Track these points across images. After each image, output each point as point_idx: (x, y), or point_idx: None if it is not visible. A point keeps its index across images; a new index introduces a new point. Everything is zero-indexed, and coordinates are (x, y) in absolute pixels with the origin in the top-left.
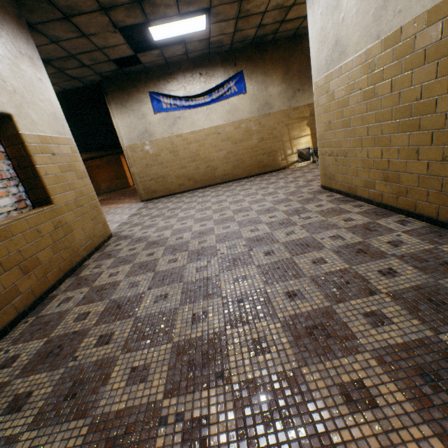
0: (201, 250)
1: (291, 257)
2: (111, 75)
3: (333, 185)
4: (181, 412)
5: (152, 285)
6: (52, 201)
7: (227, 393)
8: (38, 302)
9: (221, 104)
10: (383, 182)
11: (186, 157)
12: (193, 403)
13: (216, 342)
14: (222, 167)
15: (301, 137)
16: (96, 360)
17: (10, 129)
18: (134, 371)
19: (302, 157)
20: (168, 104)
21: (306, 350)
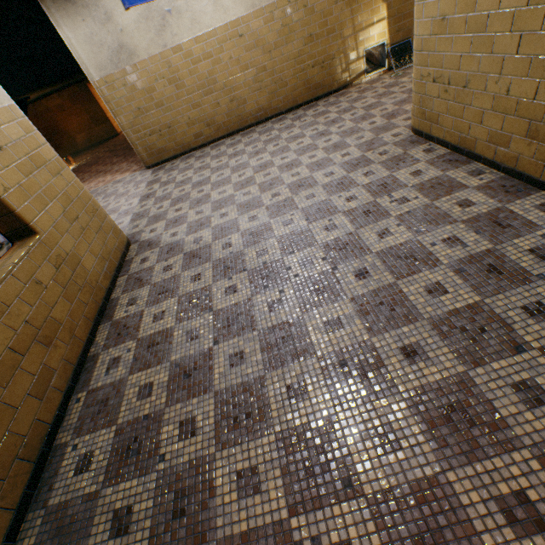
0: (265, 270)
1: (395, 283)
2: None
3: (434, 132)
4: (316, 535)
5: (217, 335)
6: (34, 230)
7: (362, 508)
8: (79, 369)
9: None
10: (526, 139)
11: (196, 88)
12: (326, 523)
13: (329, 432)
14: (254, 98)
15: (372, 25)
16: (188, 459)
17: None
18: (241, 477)
19: (371, 60)
20: None
21: (446, 445)
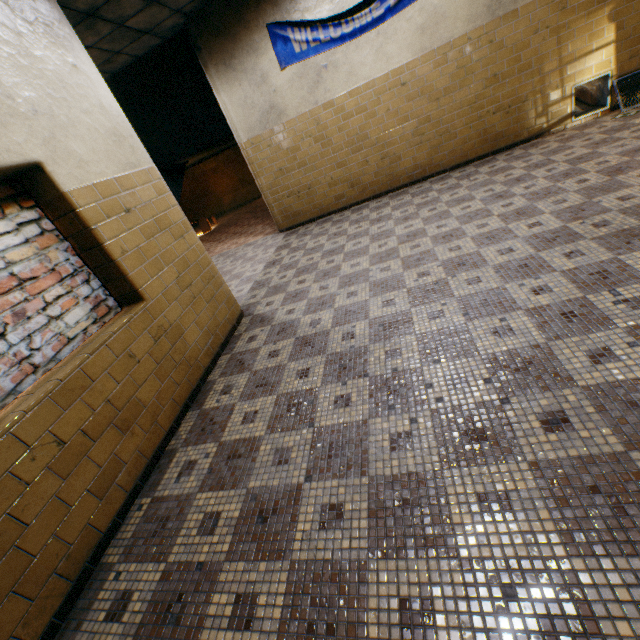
0: (394, 381)
1: (626, 454)
2: (198, 7)
3: None
4: None
5: (311, 467)
6: (141, 296)
7: None
8: (152, 464)
9: (406, 15)
10: None
11: (343, 146)
12: None
13: None
14: (411, 154)
15: (589, 54)
16: None
17: (47, 189)
18: None
19: (583, 99)
20: (302, 43)
21: None
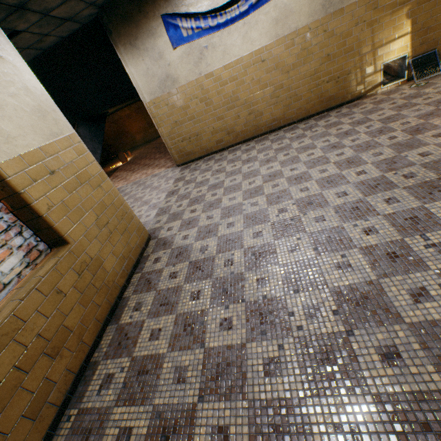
0: (264, 308)
1: None
2: (108, 0)
3: None
4: None
5: (203, 387)
6: (66, 240)
7: None
8: (79, 376)
9: (264, 10)
10: None
11: (221, 105)
12: None
13: None
14: (269, 110)
15: (393, 41)
16: None
17: None
18: None
19: (388, 72)
20: (188, 29)
21: None
